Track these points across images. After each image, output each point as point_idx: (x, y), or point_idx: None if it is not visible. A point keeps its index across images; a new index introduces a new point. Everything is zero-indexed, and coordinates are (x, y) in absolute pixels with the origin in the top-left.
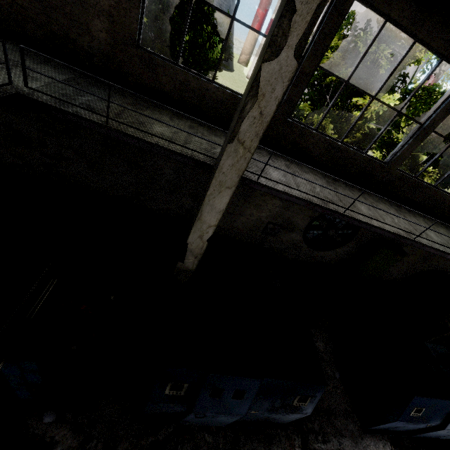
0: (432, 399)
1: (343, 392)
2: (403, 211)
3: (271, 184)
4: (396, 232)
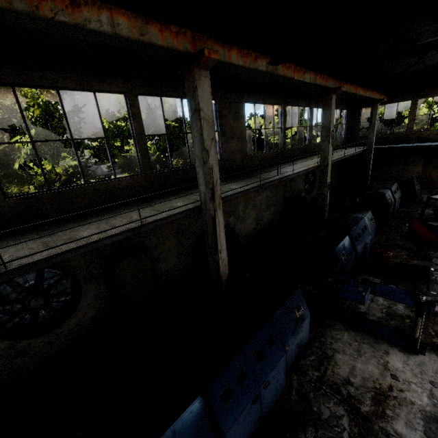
0: None
1: None
2: (61, 228)
3: None
4: None
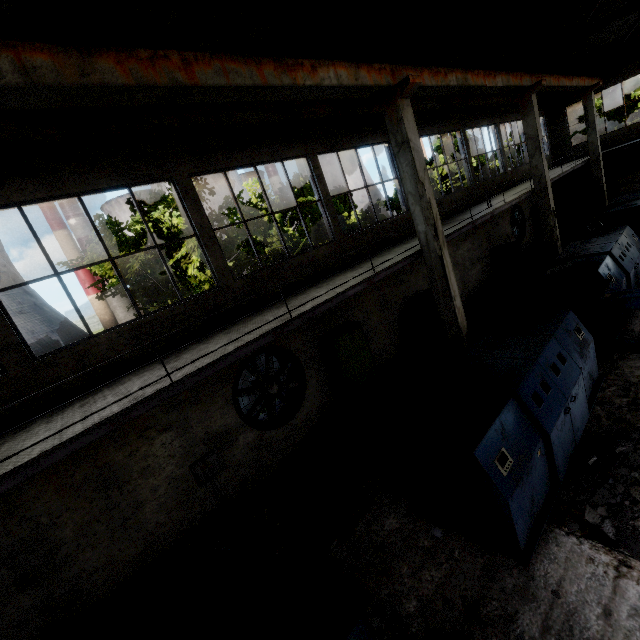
0: (490, 429)
1: (462, 546)
2: (288, 301)
3: (7, 469)
4: (264, 332)
